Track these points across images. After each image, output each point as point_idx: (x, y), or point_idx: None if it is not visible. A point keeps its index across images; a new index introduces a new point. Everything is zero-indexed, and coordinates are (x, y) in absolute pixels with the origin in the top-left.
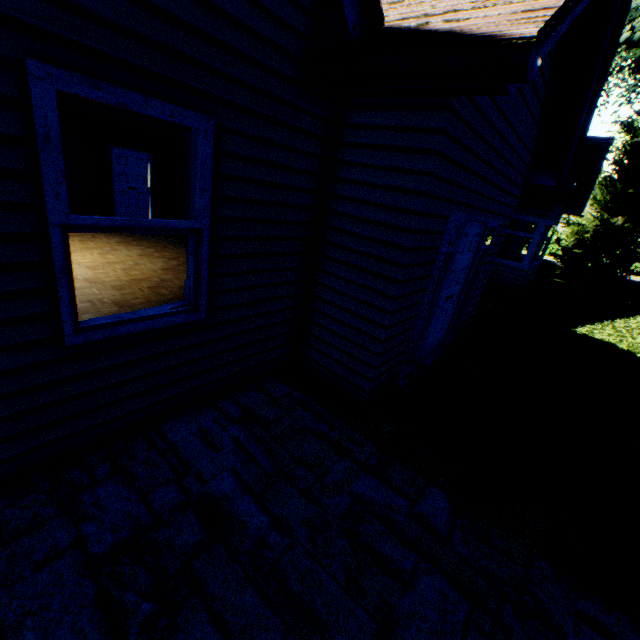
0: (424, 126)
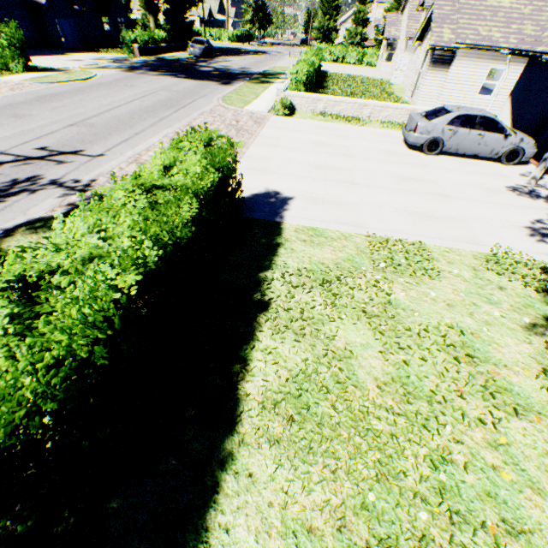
0: (44, 10)
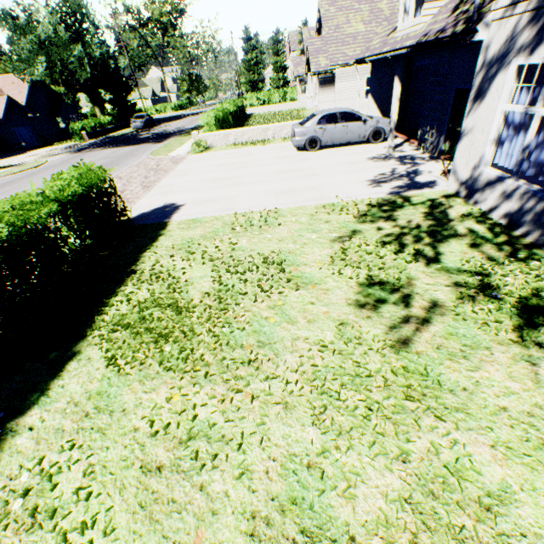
0: (2, 123)
